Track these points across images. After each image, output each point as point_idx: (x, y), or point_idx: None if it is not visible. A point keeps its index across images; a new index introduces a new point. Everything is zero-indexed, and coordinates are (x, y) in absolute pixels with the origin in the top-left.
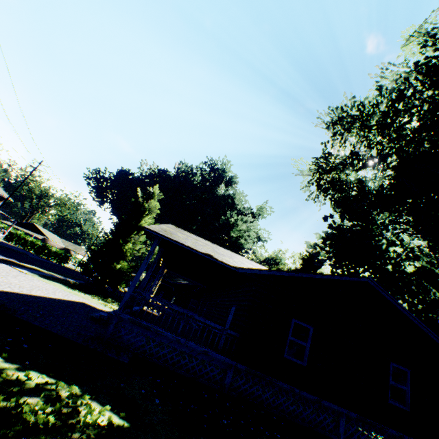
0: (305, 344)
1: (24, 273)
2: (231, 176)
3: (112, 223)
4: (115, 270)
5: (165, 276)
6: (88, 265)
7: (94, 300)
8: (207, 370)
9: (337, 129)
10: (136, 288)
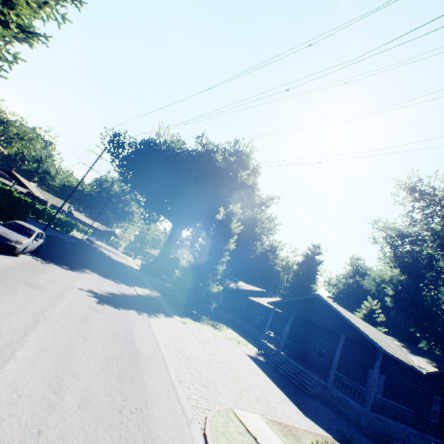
0: (436, 409)
1: (184, 323)
2: (256, 166)
3: (204, 245)
4: (206, 290)
5: (220, 280)
6: (181, 284)
7: (221, 334)
8: (402, 437)
9: (414, 195)
10: (151, 265)
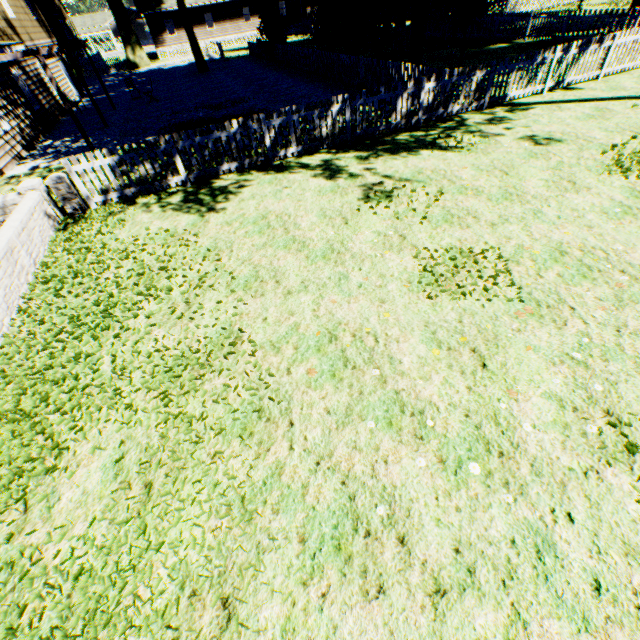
0: None
1: None
2: None
3: None
4: None
5: None
6: None
7: None
8: None
9: None
10: None
